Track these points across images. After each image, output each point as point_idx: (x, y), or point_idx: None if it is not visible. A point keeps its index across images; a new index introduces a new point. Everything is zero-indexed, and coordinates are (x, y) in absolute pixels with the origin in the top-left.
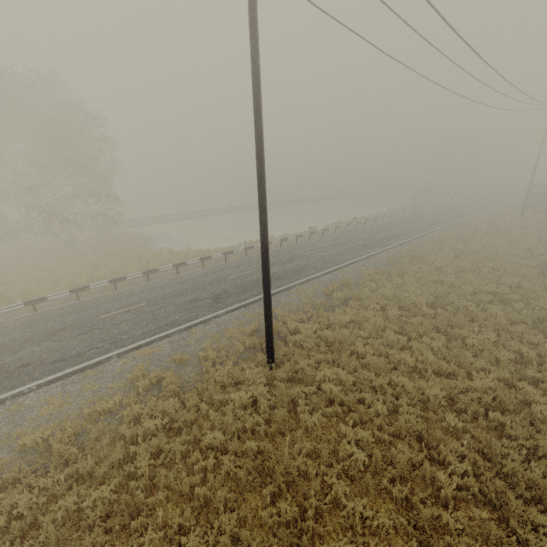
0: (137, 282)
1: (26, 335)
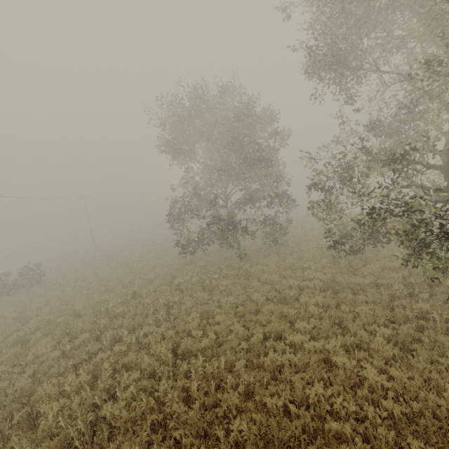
0: None
1: None
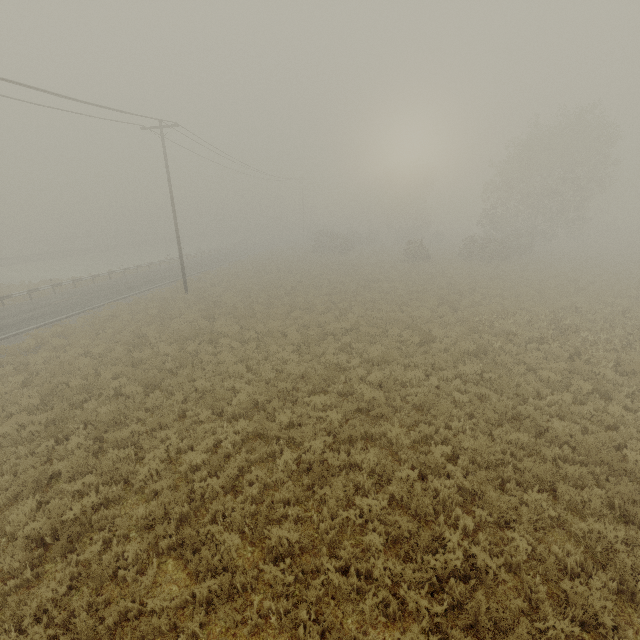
0: (44, 294)
1: (6, 314)
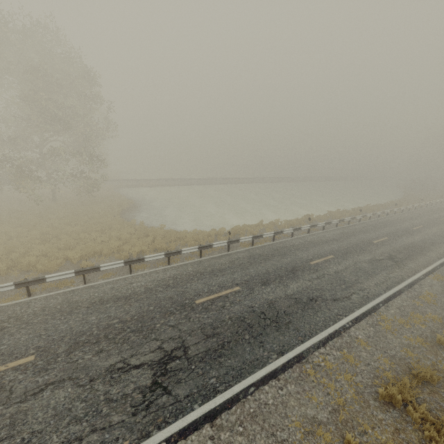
0: (67, 282)
1: None
